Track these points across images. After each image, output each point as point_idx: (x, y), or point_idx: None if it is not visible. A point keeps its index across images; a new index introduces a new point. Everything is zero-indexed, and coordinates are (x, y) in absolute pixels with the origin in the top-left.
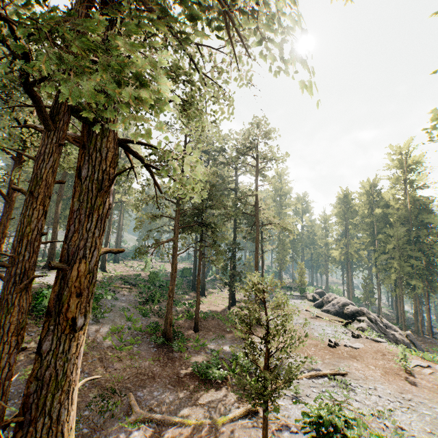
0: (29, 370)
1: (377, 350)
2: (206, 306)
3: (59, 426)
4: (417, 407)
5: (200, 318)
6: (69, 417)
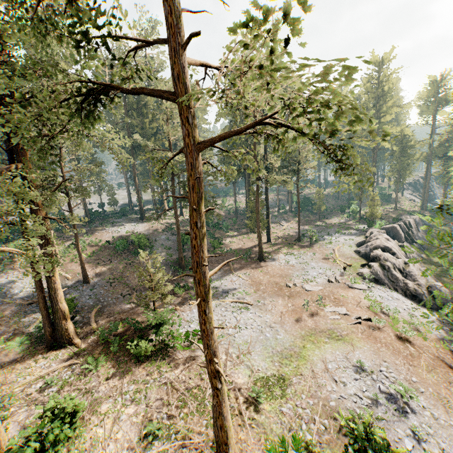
0: (108, 277)
1: (327, 294)
2: (244, 242)
3: (56, 298)
4: (268, 332)
5: (222, 253)
6: (59, 296)
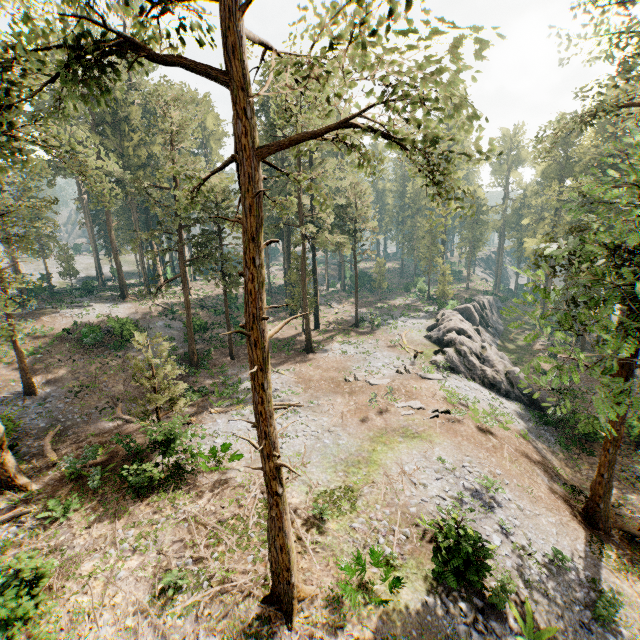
0: (70, 384)
1: (397, 388)
2: (284, 329)
3: None
4: (326, 437)
5: None
6: None
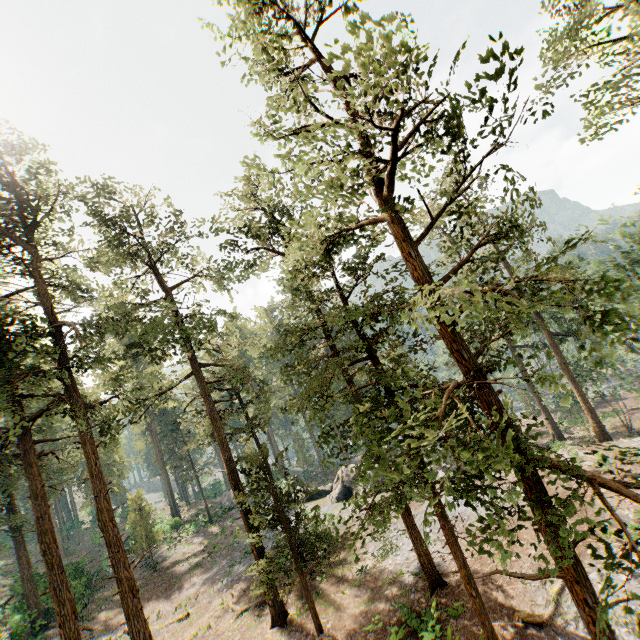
0: None
1: None
2: None
3: None
4: None
5: None
6: None
